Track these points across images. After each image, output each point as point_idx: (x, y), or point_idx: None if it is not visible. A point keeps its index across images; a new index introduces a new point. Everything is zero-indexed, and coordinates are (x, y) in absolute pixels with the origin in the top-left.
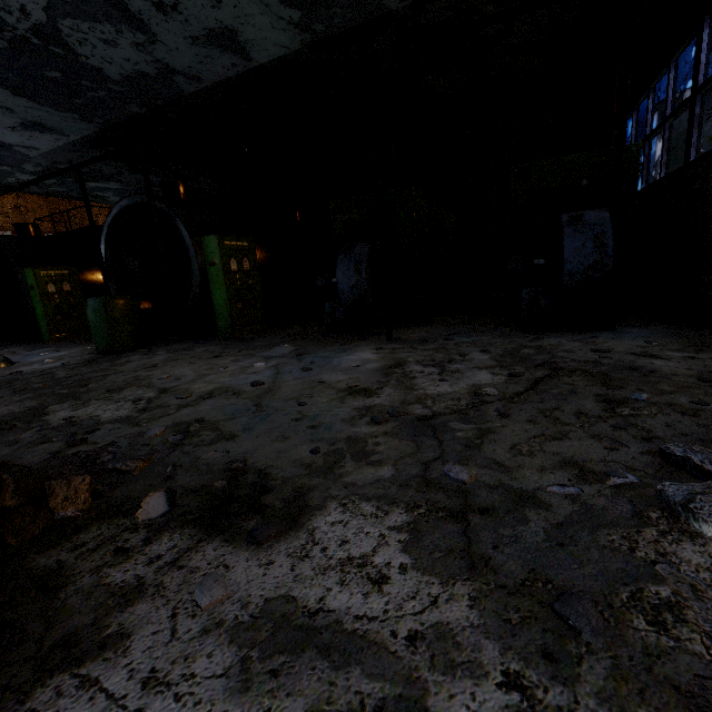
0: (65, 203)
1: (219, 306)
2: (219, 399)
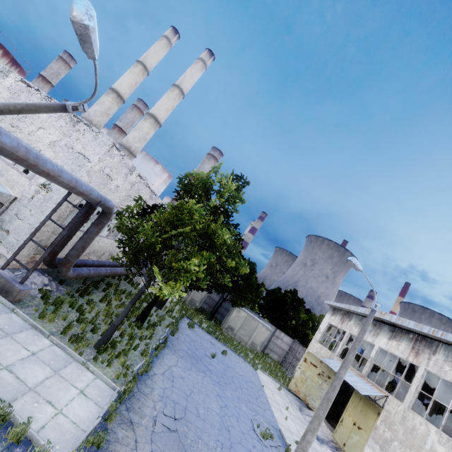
0: None
1: None
2: None
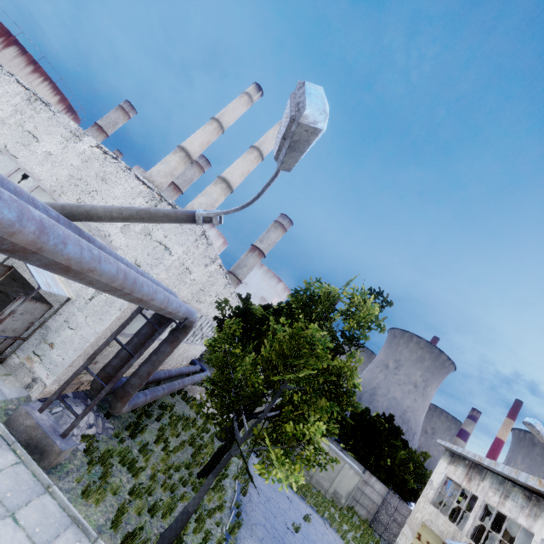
0: None
1: None
2: (3, 295)
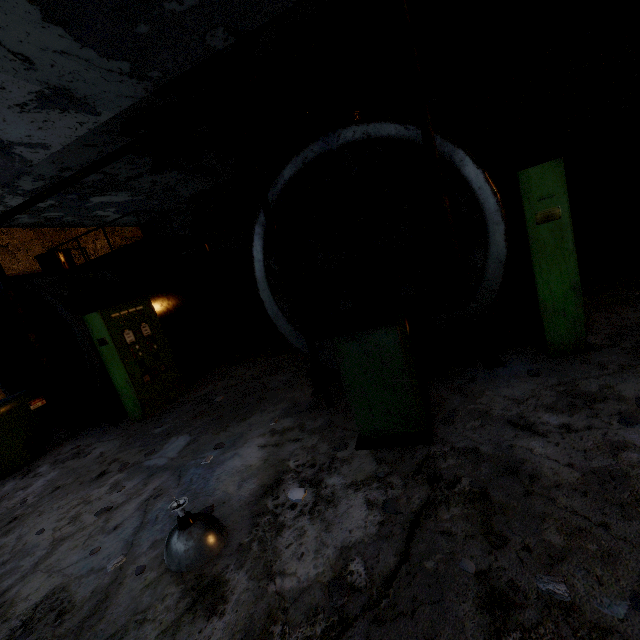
0: (56, 232)
1: (556, 296)
2: None
